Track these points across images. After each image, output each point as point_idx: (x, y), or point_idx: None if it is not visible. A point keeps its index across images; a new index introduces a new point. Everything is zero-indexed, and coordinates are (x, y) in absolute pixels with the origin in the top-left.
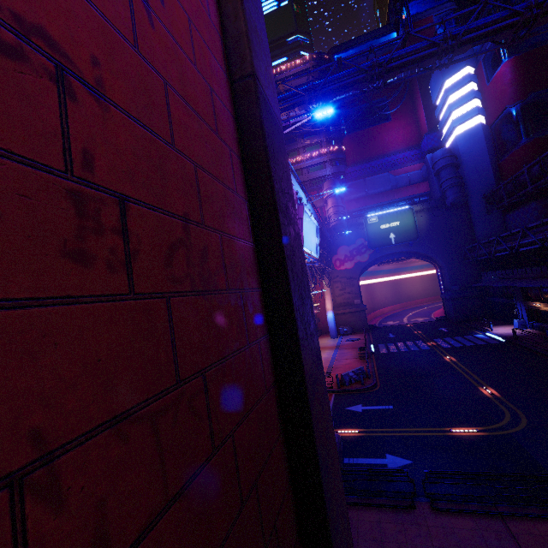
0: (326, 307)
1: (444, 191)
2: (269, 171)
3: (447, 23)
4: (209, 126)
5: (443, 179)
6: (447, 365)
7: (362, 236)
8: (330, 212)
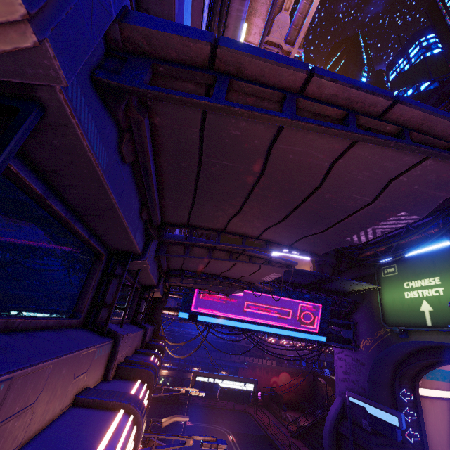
0: None
1: None
2: None
3: None
4: None
5: None
6: None
7: None
8: None
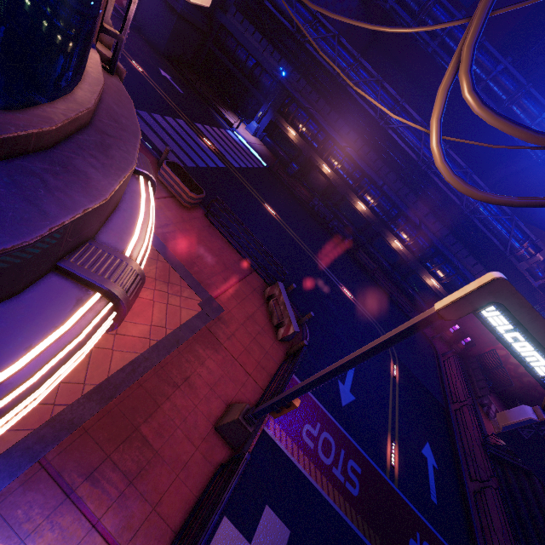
0: None
1: None
2: None
3: None
4: None
5: None
6: (286, 232)
7: None
8: None
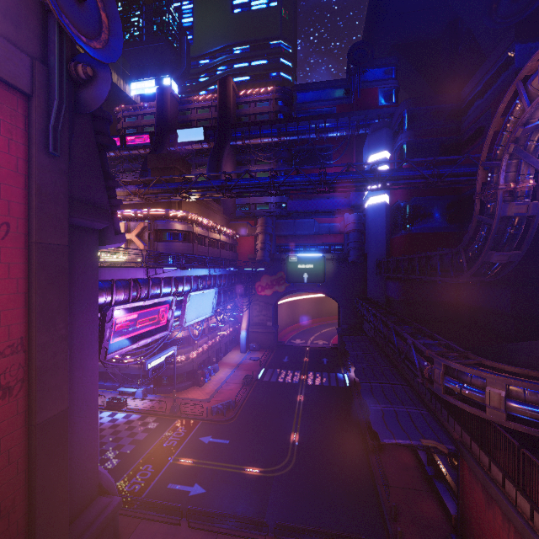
0: (242, 326)
1: (349, 250)
2: (35, 460)
3: (388, 98)
4: (4, 468)
5: (349, 240)
6: (293, 404)
7: (283, 270)
8: (258, 248)
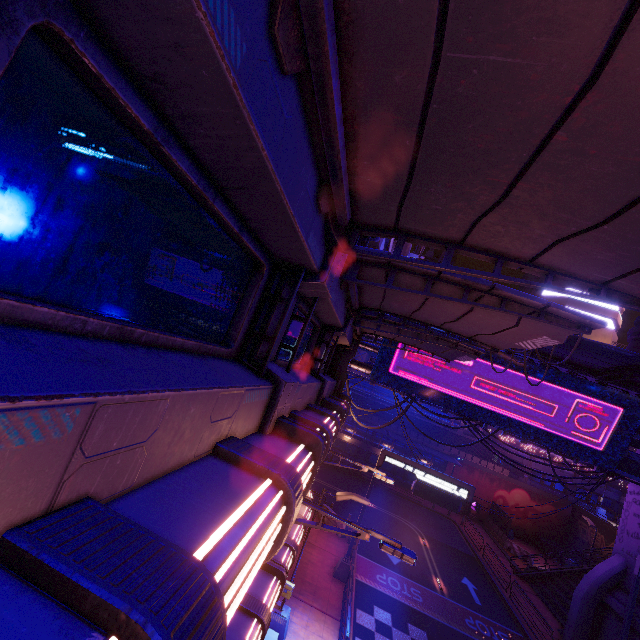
0: None
1: None
2: None
3: None
4: None
5: None
6: None
7: None
8: None
